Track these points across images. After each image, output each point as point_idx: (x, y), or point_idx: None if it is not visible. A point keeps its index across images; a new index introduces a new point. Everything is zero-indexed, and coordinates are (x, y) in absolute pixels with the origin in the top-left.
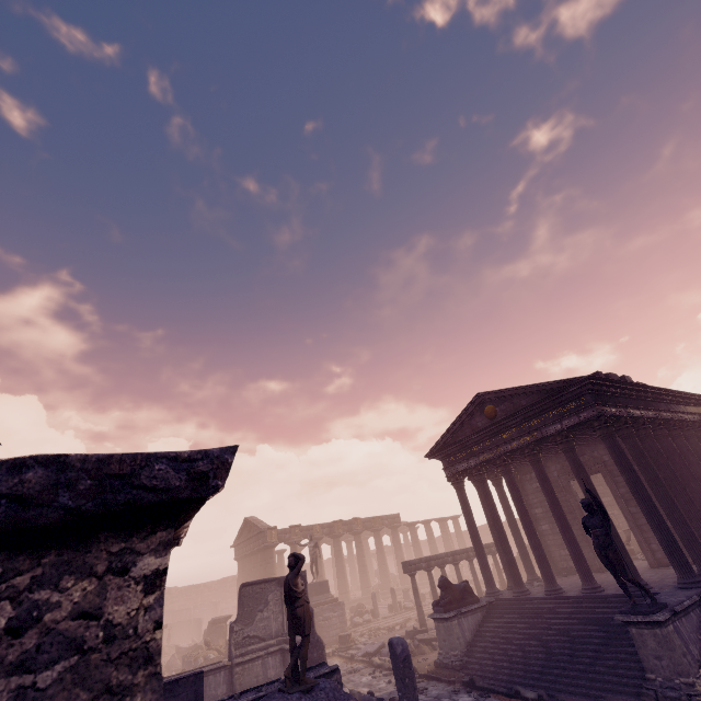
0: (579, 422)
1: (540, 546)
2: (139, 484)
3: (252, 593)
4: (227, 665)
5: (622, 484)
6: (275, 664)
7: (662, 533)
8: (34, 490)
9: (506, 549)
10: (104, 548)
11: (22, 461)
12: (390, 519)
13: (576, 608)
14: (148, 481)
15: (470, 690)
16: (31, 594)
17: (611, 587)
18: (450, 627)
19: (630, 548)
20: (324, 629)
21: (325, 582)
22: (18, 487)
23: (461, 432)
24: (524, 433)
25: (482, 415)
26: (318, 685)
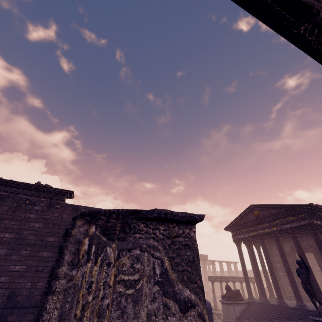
0: (300, 225)
1: (276, 280)
2: (194, 218)
3: None
4: None
5: None
6: None
7: None
8: (184, 216)
9: (259, 278)
10: (189, 226)
11: (183, 212)
12: (202, 256)
13: (292, 312)
14: (195, 217)
15: None
16: (183, 229)
17: (312, 307)
18: (229, 308)
19: None
20: None
21: None
22: (182, 215)
23: (242, 220)
24: (272, 226)
25: (252, 214)
26: None
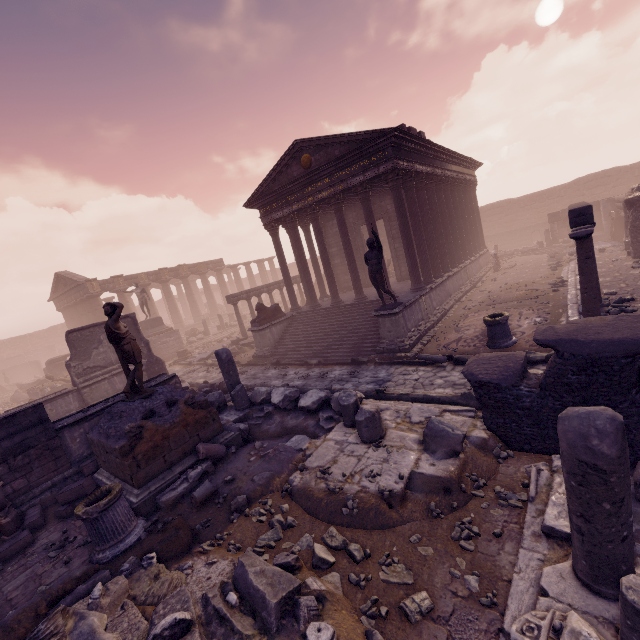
0: (378, 174)
1: (332, 275)
2: None
3: (81, 337)
4: (73, 390)
5: (395, 227)
6: (121, 380)
7: (411, 260)
8: None
9: (308, 279)
10: None
11: None
12: (214, 264)
13: (349, 311)
14: None
15: (276, 367)
16: None
17: (372, 296)
18: (264, 334)
19: (388, 271)
20: (164, 350)
21: (159, 318)
22: None
23: (278, 181)
24: (333, 184)
25: (298, 165)
26: (156, 391)
